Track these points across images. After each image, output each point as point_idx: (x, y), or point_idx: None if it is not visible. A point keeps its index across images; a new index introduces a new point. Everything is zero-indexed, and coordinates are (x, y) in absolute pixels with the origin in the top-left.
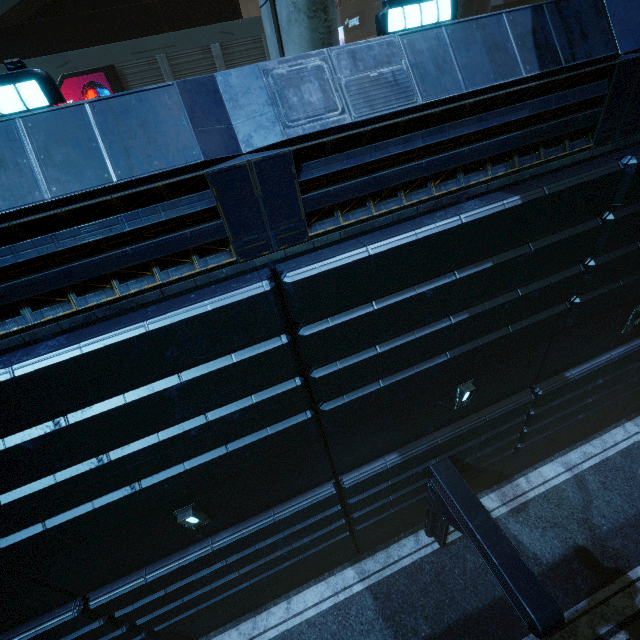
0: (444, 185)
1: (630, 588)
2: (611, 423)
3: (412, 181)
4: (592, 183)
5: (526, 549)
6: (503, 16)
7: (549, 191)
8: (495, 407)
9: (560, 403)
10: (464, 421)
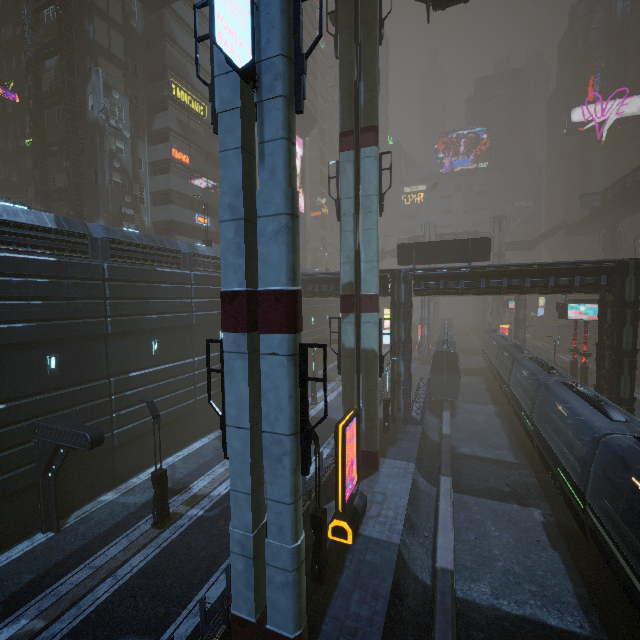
0: (21, 248)
1: (189, 490)
2: (193, 439)
3: (6, 244)
4: (89, 265)
5: (130, 504)
6: (43, 213)
7: (69, 261)
8: (83, 385)
9: (132, 394)
10: (60, 390)
